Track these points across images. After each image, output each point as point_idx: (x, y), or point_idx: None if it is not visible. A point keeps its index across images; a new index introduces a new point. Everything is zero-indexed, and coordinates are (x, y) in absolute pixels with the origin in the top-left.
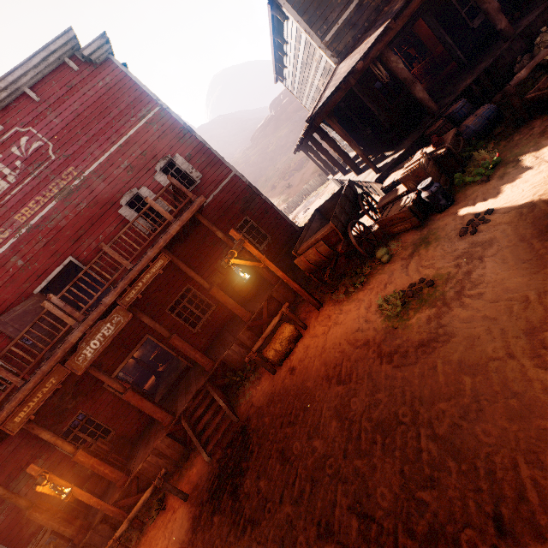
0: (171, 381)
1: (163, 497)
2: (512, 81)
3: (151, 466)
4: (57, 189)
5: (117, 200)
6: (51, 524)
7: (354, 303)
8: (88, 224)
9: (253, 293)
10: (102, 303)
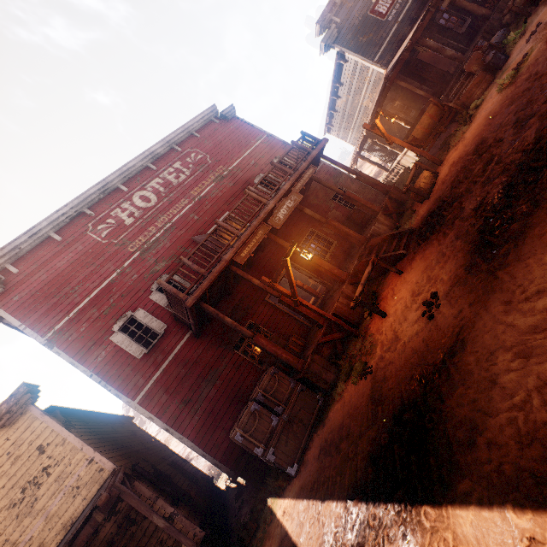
0: None
1: (375, 294)
2: (509, 4)
3: (343, 306)
4: (214, 177)
5: (251, 181)
6: (274, 351)
7: (473, 124)
8: (235, 195)
9: (367, 216)
10: (282, 189)
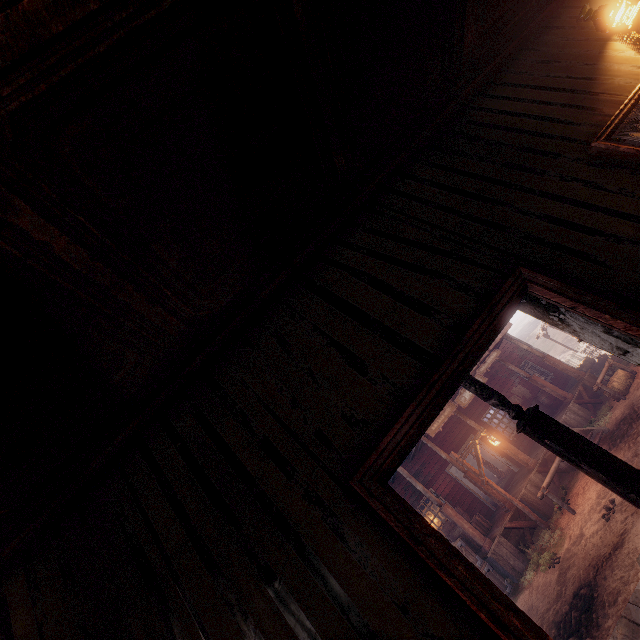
0: None
1: (565, 489)
2: None
3: (531, 494)
4: None
5: None
6: (461, 523)
7: None
8: None
9: (559, 399)
10: None
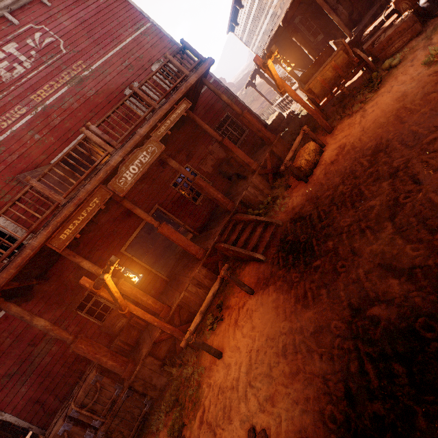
0: (172, 262)
1: (221, 305)
2: None
3: (191, 295)
4: (69, 77)
5: (121, 91)
6: (98, 358)
7: (379, 96)
8: (97, 108)
9: None
10: (137, 133)
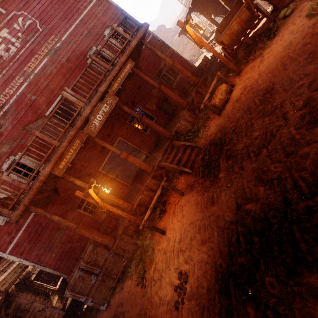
0: (134, 174)
1: (164, 202)
2: None
3: (146, 197)
4: (47, 50)
5: (85, 55)
6: (93, 236)
7: (274, 43)
8: (70, 71)
9: None
10: (98, 91)
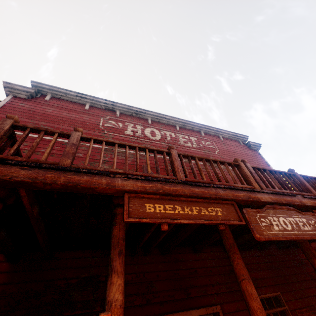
0: None
1: None
2: None
3: None
4: None
5: None
6: None
7: None
8: None
9: None
10: (296, 197)
